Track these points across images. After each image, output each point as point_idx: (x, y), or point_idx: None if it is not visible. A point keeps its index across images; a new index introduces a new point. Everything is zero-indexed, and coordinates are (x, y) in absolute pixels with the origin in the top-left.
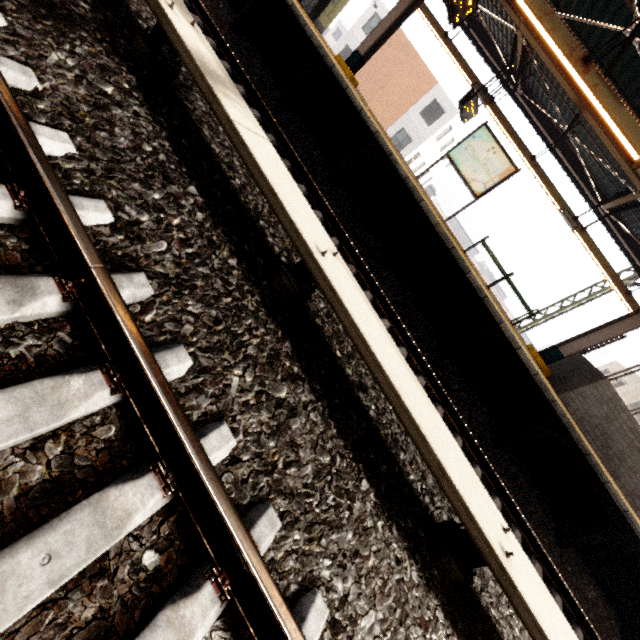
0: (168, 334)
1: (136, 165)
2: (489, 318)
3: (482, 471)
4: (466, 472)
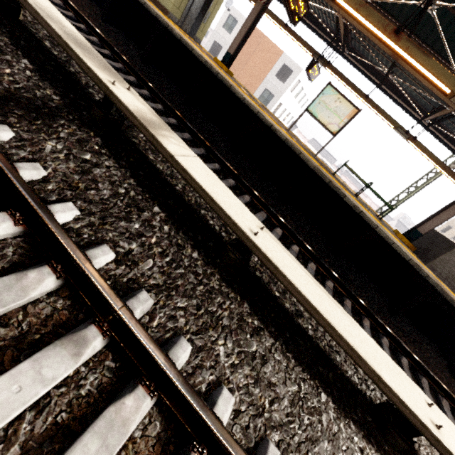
0: (170, 330)
1: (118, 207)
2: (366, 225)
3: (388, 339)
4: (391, 367)
